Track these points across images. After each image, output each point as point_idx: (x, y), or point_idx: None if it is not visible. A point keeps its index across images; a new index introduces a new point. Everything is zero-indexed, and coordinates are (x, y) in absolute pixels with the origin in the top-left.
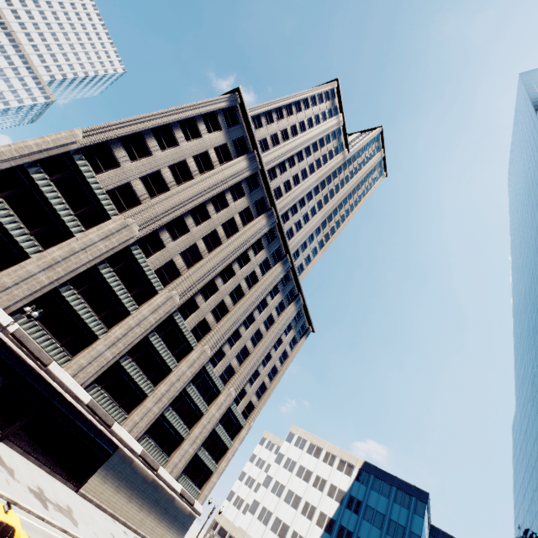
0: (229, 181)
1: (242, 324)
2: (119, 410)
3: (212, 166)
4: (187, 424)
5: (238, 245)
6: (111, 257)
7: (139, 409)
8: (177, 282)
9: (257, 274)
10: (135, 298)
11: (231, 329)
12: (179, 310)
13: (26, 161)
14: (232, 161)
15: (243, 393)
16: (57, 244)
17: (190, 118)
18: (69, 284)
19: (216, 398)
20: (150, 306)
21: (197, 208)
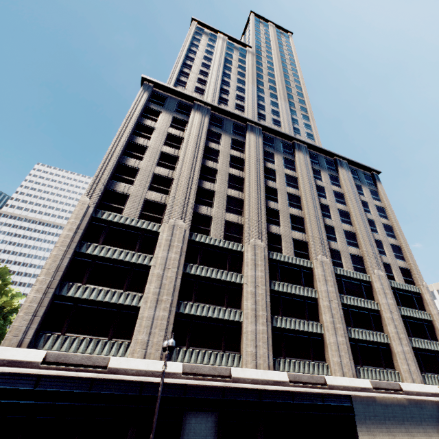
0: (201, 135)
1: (323, 218)
2: (316, 364)
3: (181, 139)
4: (375, 330)
5: (254, 168)
6: (187, 258)
7: (329, 351)
8: (246, 231)
9: (290, 174)
10: (233, 270)
11: (320, 228)
12: (270, 250)
13: (74, 247)
14: (189, 122)
15: (387, 267)
16: (146, 282)
17: (136, 125)
18: (181, 302)
19: (372, 289)
20: (248, 266)
21: (202, 173)
